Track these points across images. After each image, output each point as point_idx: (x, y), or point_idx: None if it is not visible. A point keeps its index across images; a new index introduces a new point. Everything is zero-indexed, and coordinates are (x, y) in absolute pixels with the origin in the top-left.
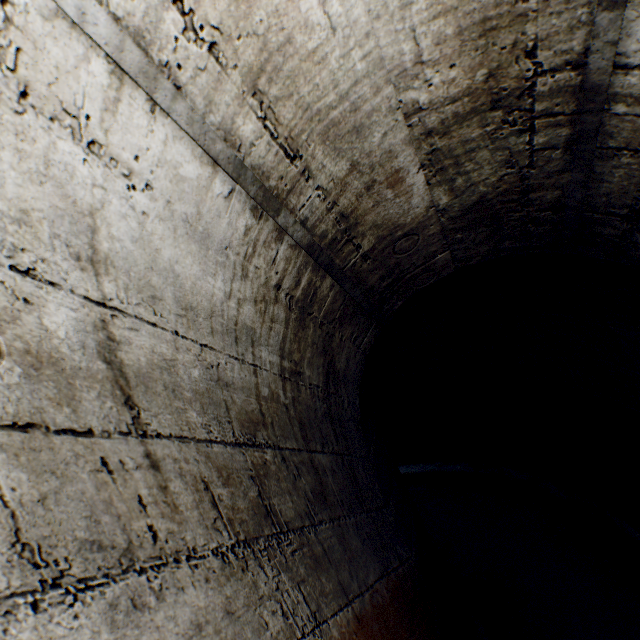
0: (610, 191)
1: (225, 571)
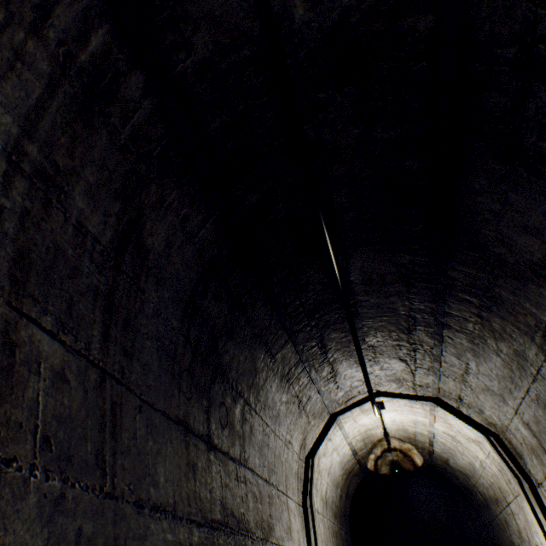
0: (438, 463)
1: None
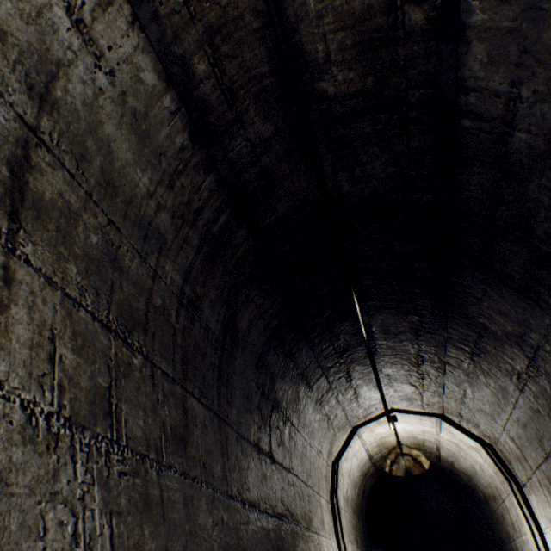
0: (444, 465)
1: None
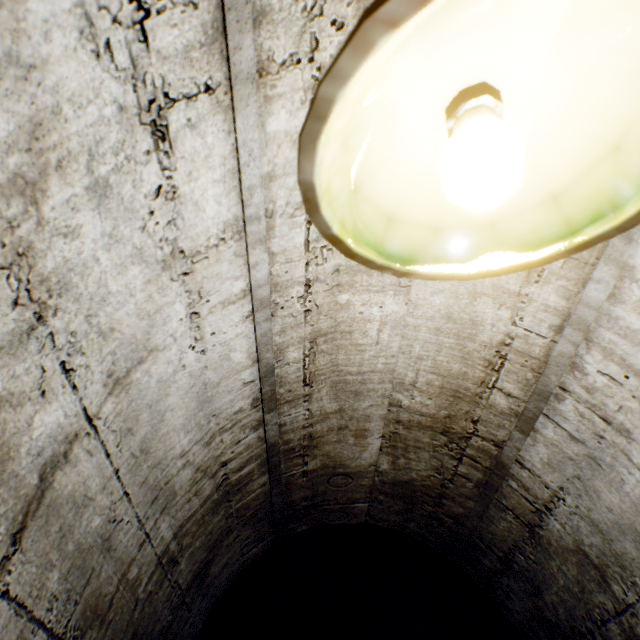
0: (495, 532)
1: None
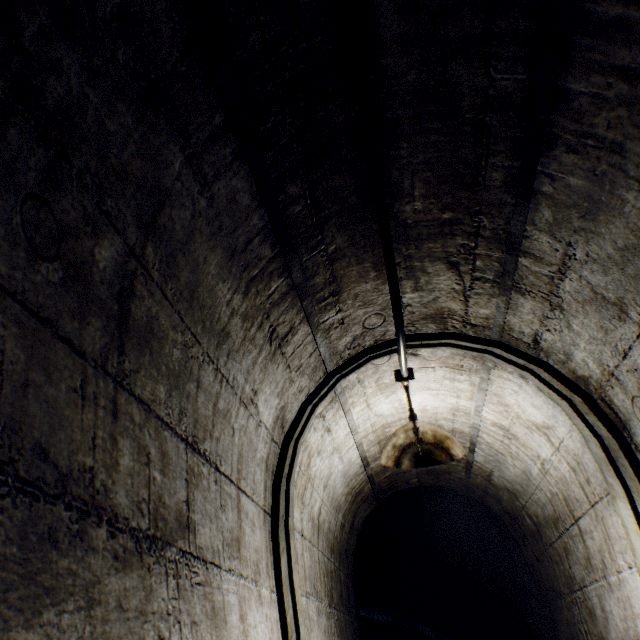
0: (477, 482)
1: (327, 614)
